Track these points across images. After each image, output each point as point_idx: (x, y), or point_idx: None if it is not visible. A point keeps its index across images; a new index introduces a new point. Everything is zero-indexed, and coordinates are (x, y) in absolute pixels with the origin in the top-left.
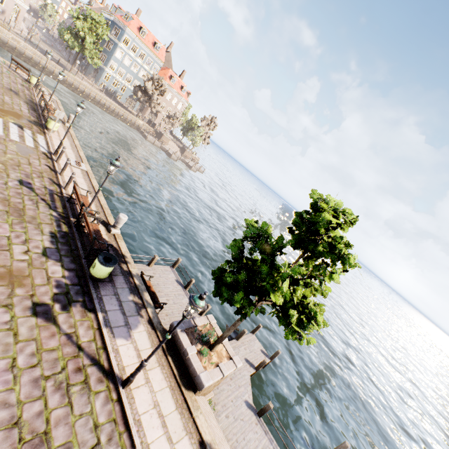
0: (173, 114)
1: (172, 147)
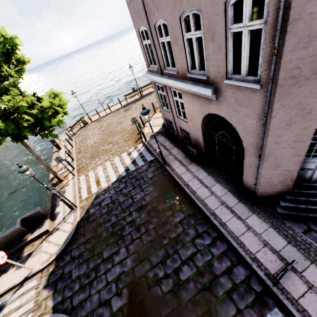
0: None
1: None
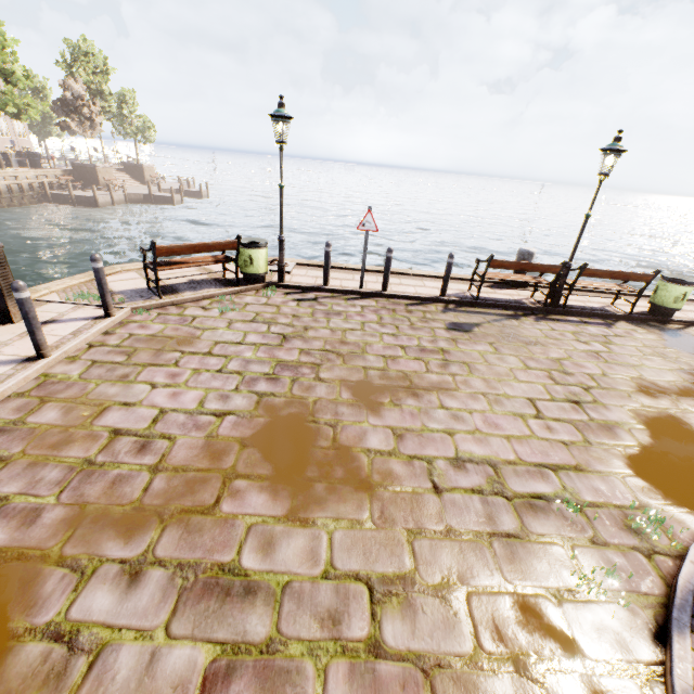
0: (69, 95)
1: (119, 182)
